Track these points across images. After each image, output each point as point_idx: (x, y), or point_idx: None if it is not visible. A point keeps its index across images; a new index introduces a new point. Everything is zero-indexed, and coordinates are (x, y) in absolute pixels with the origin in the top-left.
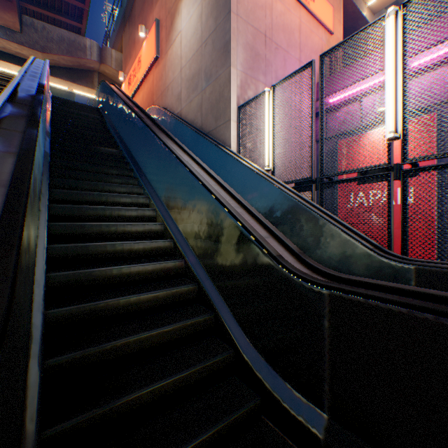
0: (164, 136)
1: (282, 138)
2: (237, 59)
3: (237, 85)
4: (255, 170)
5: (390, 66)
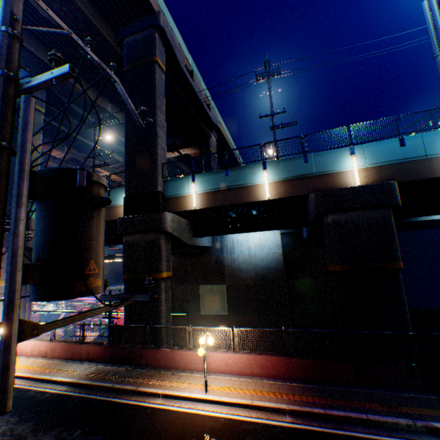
0: None
1: None
2: None
3: None
4: None
5: None
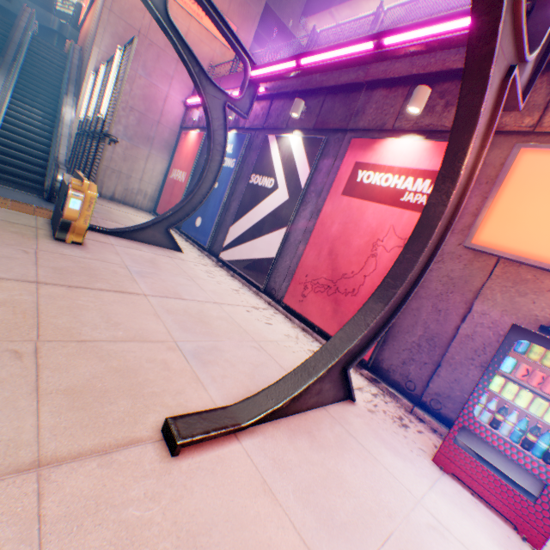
0: (7, 74)
1: (139, 112)
2: (104, 42)
3: (99, 60)
4: (63, 116)
5: (97, 88)
